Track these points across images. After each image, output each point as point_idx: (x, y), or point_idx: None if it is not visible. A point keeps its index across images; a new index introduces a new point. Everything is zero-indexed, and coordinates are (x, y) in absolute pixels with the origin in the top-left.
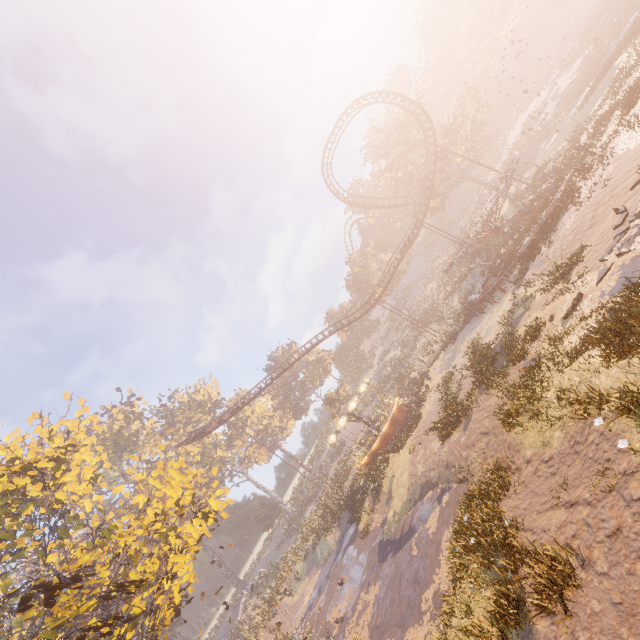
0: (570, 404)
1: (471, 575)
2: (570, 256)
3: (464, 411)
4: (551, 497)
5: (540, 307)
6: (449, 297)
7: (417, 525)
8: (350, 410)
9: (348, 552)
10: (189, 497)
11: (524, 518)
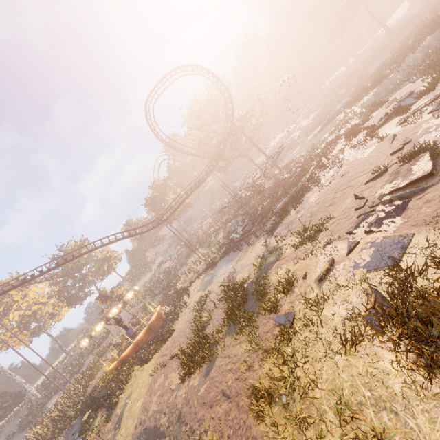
0: None
1: None
2: (317, 223)
3: (210, 352)
4: None
5: (291, 260)
6: (217, 231)
7: None
8: (110, 316)
9: None
10: None
11: None
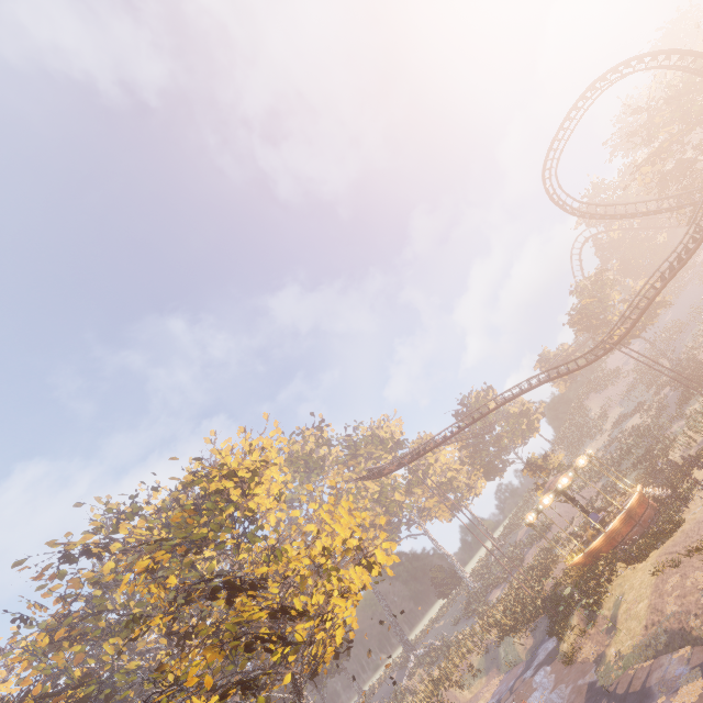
0: None
1: None
2: None
3: None
4: None
5: None
6: None
7: (656, 690)
8: (559, 487)
9: (541, 673)
10: (356, 540)
11: None
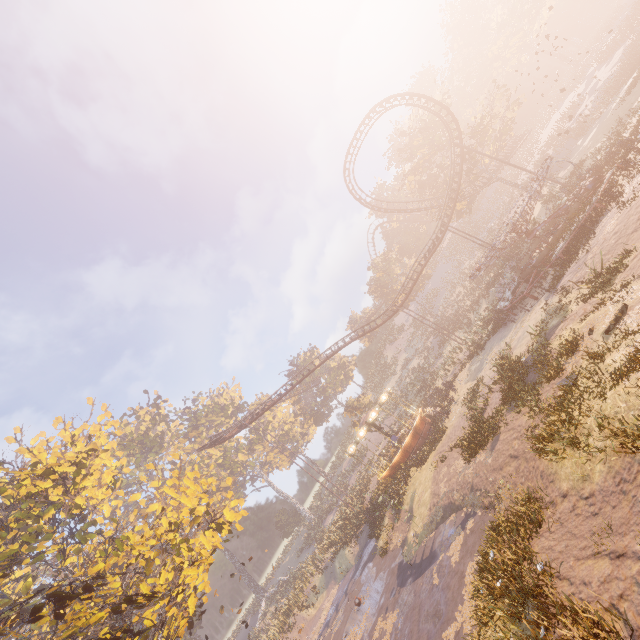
0: (614, 434)
1: (497, 624)
2: (612, 262)
3: (491, 429)
4: (592, 542)
5: (577, 318)
6: (476, 303)
7: (439, 551)
8: (370, 420)
9: (367, 570)
10: (204, 507)
11: (559, 563)
